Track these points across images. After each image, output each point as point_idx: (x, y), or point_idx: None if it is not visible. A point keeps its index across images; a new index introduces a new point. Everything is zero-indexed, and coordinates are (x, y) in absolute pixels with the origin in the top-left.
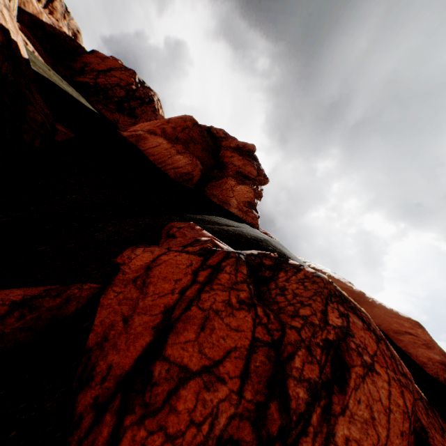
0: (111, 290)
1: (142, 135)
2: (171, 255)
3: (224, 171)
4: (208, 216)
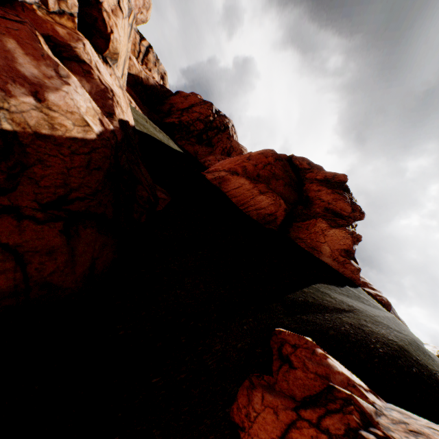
0: None
1: (224, 177)
2: (304, 432)
3: (310, 208)
4: (308, 289)
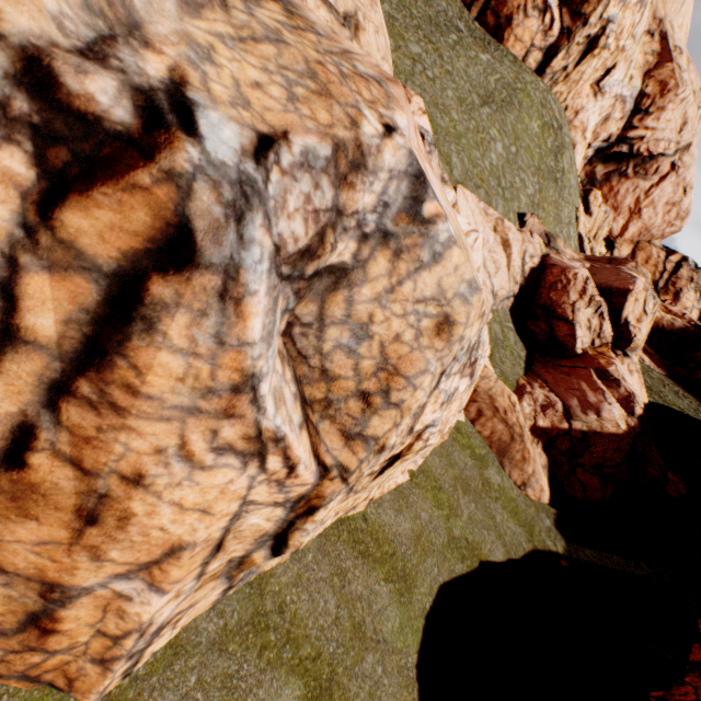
0: (693, 623)
1: None
2: None
3: None
4: None
